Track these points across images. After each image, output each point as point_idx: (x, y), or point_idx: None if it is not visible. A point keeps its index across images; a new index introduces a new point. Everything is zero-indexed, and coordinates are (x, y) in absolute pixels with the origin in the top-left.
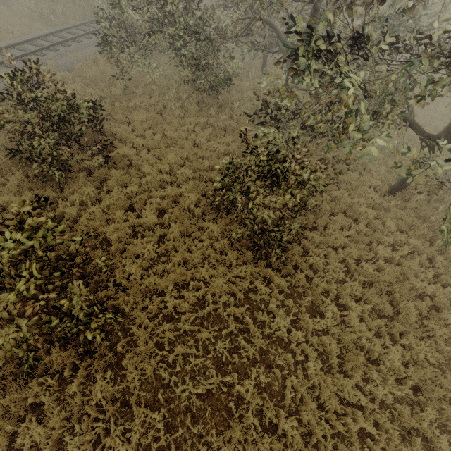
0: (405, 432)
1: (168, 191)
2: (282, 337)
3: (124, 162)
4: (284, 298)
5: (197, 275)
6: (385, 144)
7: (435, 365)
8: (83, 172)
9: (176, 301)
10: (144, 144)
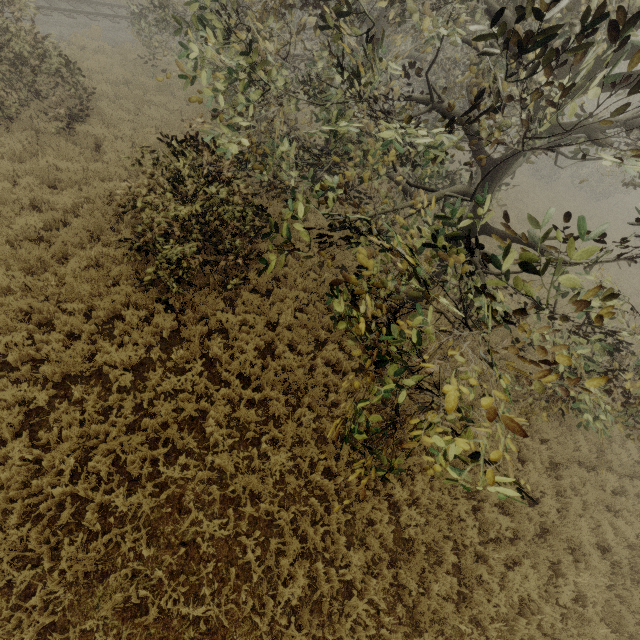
0: (178, 541)
1: (114, 187)
2: (115, 379)
3: (86, 140)
4: (152, 339)
5: (60, 270)
6: (247, 145)
7: (293, 495)
8: (29, 130)
9: (10, 284)
10: (134, 139)
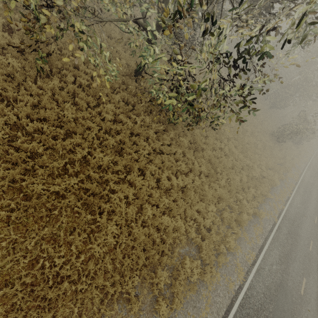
0: None
1: None
2: None
3: None
4: None
5: None
6: None
7: (17, 86)
8: None
9: None
10: None
